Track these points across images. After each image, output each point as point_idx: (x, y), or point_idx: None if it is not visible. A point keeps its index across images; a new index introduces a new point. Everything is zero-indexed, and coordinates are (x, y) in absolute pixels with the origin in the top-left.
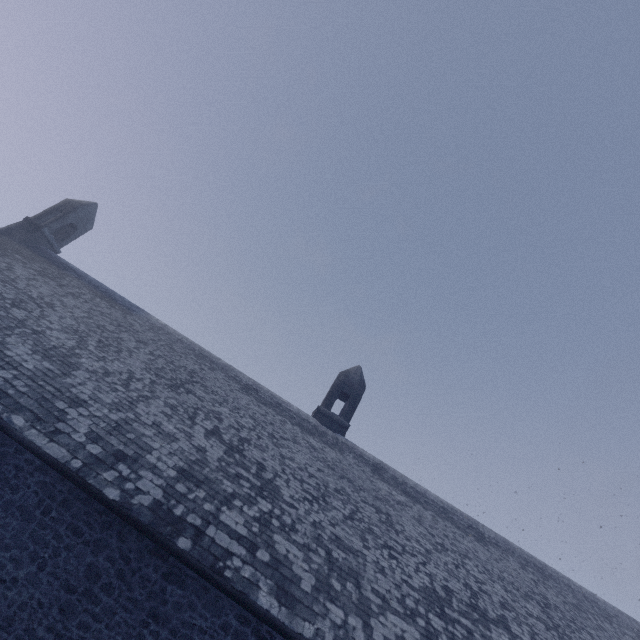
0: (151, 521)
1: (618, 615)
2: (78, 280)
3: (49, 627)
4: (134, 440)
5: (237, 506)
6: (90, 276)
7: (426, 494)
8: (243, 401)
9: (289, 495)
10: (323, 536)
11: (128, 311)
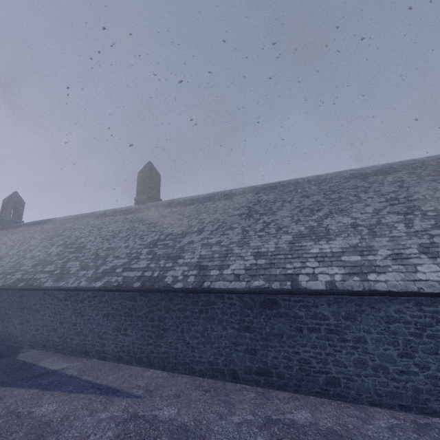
0: (11, 285)
1: (336, 175)
2: (24, 227)
3: (1, 327)
4: (18, 266)
5: (55, 263)
6: (31, 222)
7: (198, 197)
8: (92, 223)
9: (91, 246)
10: (99, 251)
11: (45, 224)
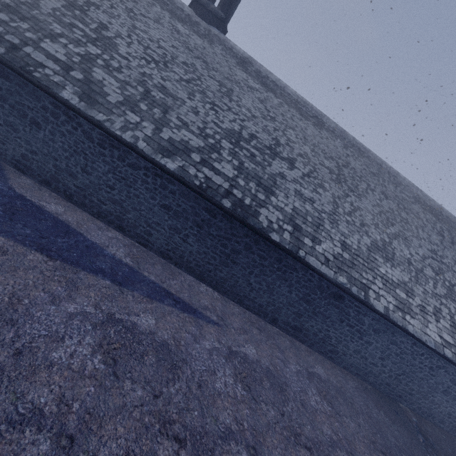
0: None
1: (409, 186)
2: None
3: None
4: None
5: (62, 42)
6: None
7: (284, 89)
8: None
9: (126, 52)
10: (148, 82)
11: None
